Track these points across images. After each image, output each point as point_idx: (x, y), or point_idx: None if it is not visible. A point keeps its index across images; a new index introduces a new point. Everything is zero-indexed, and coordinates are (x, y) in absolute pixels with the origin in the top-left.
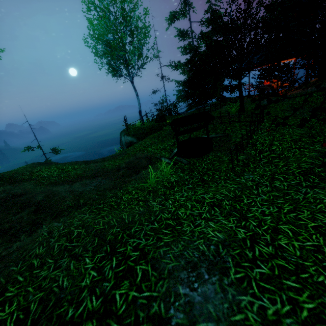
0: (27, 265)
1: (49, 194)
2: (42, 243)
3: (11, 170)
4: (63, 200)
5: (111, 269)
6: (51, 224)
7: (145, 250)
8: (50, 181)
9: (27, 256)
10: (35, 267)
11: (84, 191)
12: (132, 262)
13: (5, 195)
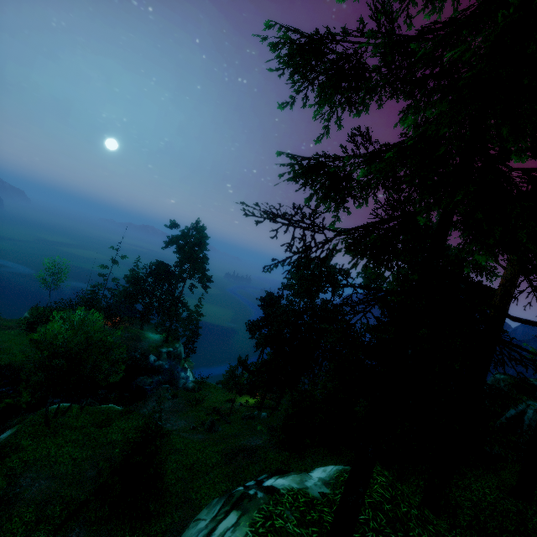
0: None
1: None
2: None
3: None
4: None
5: None
6: None
7: None
8: None
9: None
10: None
11: None
12: None
13: None
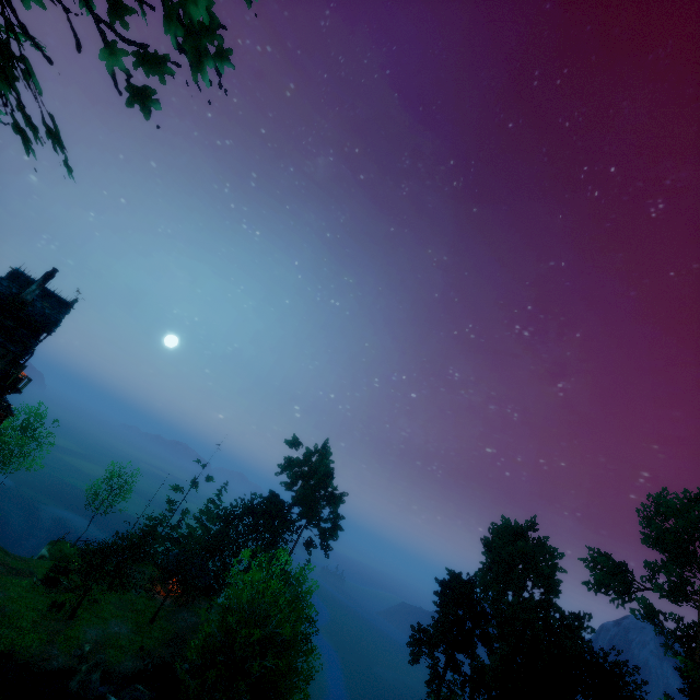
0: None
1: None
2: None
3: None
4: None
5: None
6: None
7: None
8: None
9: None
10: None
11: None
12: None
13: None
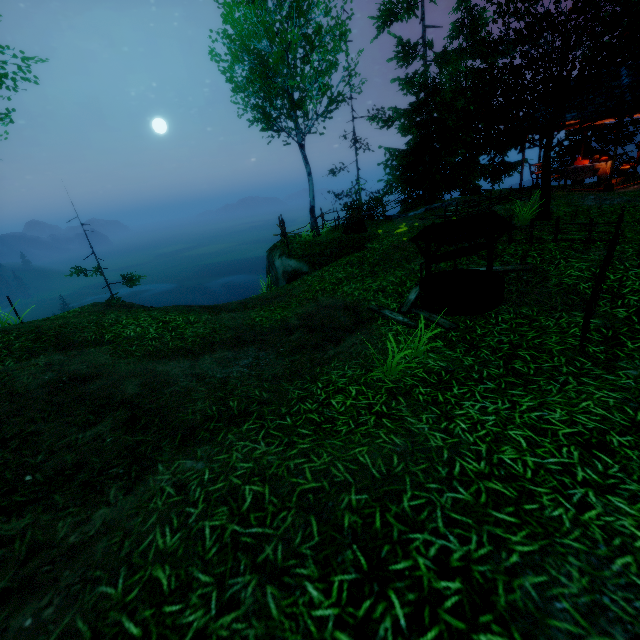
0: (142, 583)
1: (150, 381)
2: (168, 518)
3: (53, 318)
4: (187, 399)
5: (400, 636)
6: (178, 462)
7: (477, 576)
8: (146, 348)
9: (135, 554)
10: (166, 592)
11: (229, 379)
12: (455, 615)
13: (52, 378)
